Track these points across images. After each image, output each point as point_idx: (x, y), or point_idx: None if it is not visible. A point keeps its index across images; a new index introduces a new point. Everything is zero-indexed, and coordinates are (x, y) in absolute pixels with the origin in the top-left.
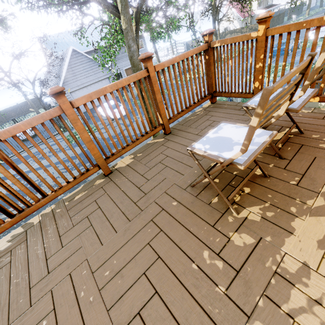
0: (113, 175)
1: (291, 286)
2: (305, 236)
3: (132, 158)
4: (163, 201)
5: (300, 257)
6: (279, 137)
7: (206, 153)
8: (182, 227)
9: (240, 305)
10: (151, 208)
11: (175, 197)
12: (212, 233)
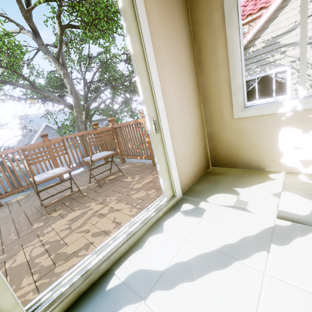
0: (1, 207)
1: (37, 238)
2: (68, 218)
3: (25, 196)
4: (17, 216)
5: (55, 226)
6: (113, 177)
7: (32, 179)
8: (14, 226)
9: (5, 251)
10: (6, 220)
11: (27, 212)
12: (27, 225)
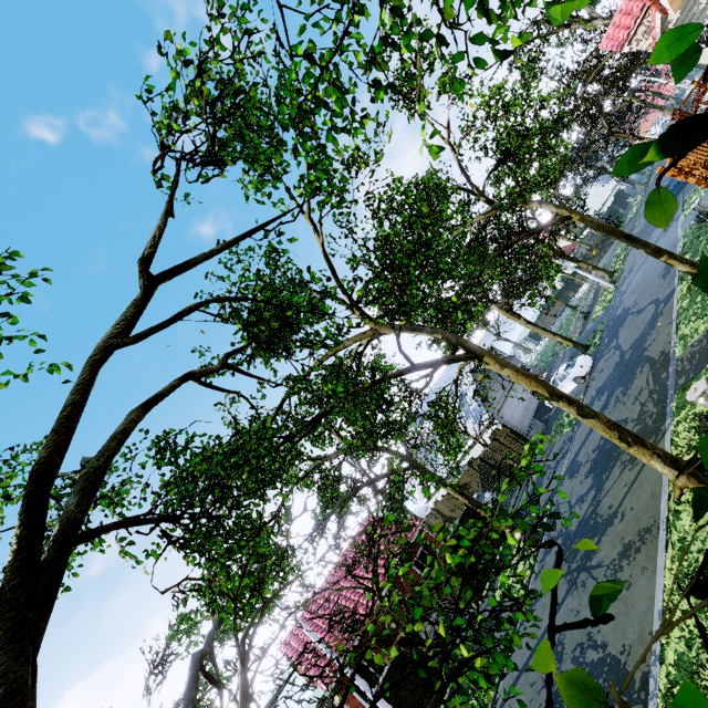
0: None
1: None
2: None
3: None
4: None
5: None
6: None
7: None
8: None
9: None
10: None
11: None
12: None
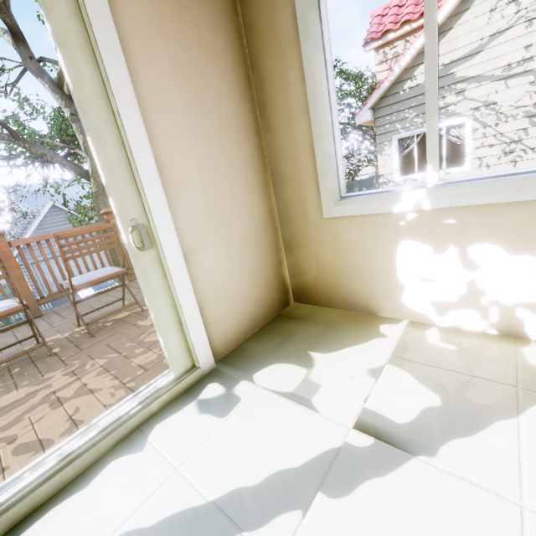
0: None
1: None
2: None
3: None
4: None
5: None
6: (123, 316)
7: None
8: None
9: None
10: None
11: None
12: None
